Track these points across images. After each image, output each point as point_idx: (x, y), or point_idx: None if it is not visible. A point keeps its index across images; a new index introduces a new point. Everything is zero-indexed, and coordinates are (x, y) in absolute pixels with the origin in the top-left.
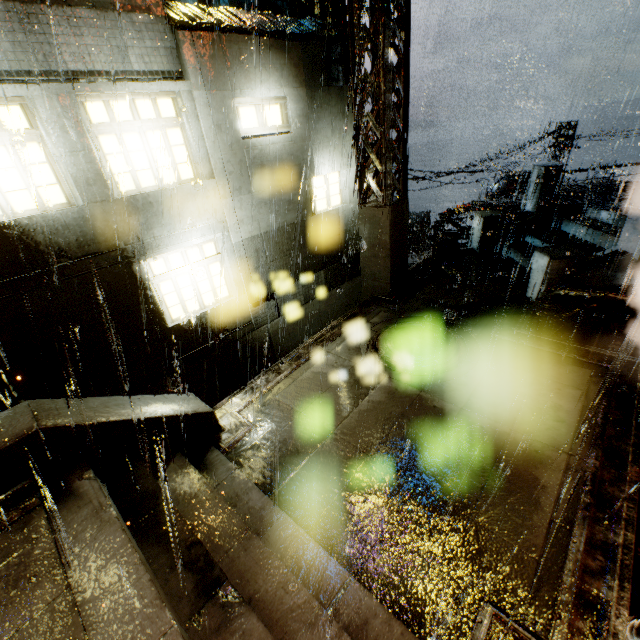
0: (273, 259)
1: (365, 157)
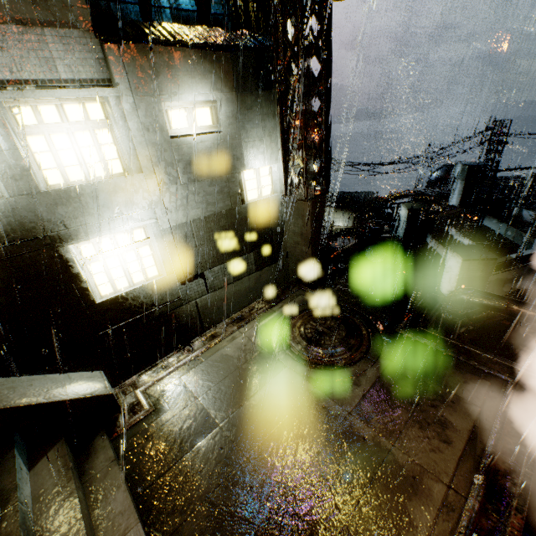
0: (202, 243)
1: (290, 155)
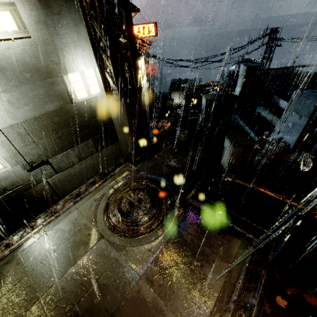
0: (40, 138)
1: (102, 60)
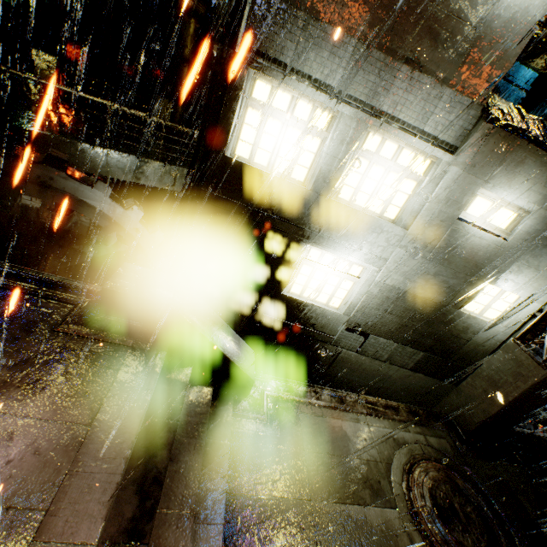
0: (393, 312)
1: None
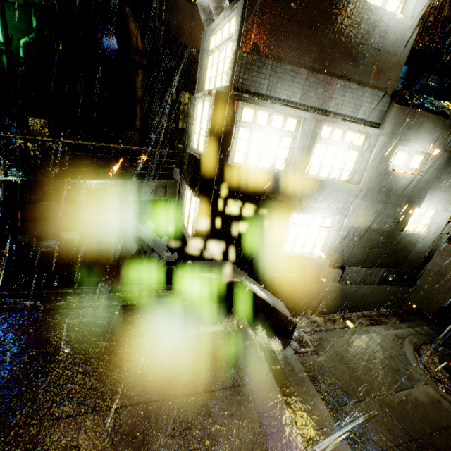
0: (358, 246)
1: None
